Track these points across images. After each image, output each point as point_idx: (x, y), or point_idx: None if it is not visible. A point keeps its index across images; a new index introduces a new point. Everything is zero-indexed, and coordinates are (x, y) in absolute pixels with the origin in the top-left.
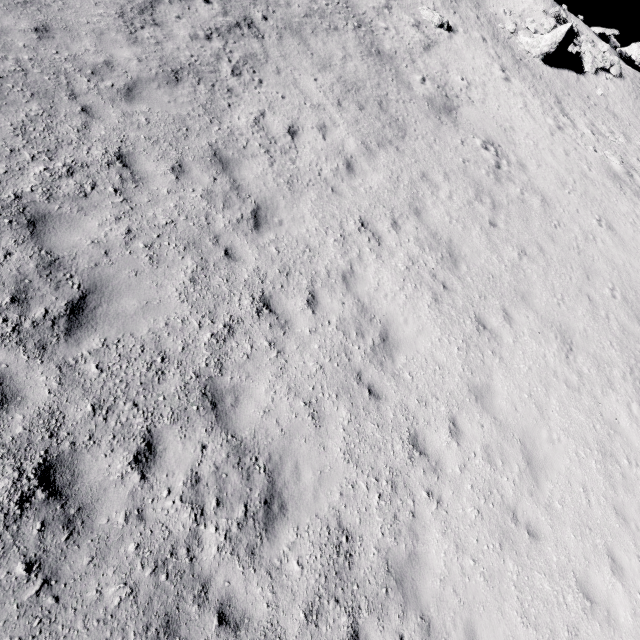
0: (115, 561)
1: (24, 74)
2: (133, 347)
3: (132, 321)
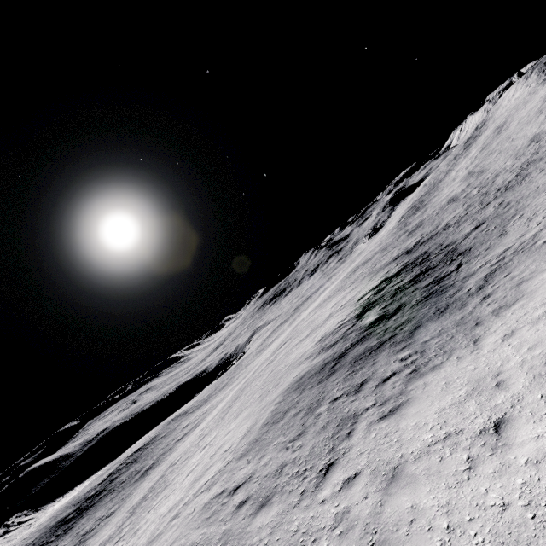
0: (519, 232)
1: (544, 185)
2: (542, 208)
3: (544, 205)
